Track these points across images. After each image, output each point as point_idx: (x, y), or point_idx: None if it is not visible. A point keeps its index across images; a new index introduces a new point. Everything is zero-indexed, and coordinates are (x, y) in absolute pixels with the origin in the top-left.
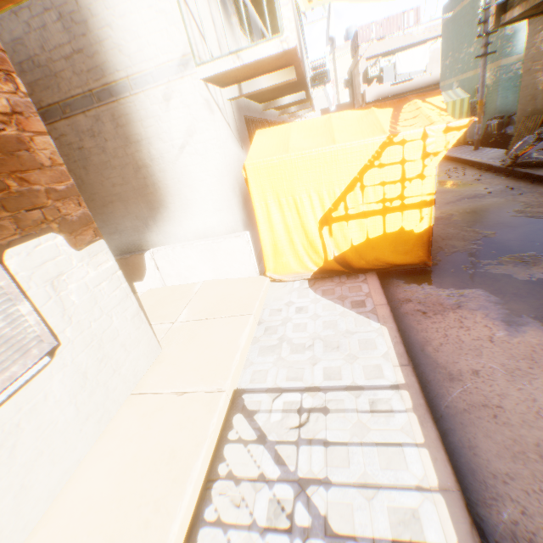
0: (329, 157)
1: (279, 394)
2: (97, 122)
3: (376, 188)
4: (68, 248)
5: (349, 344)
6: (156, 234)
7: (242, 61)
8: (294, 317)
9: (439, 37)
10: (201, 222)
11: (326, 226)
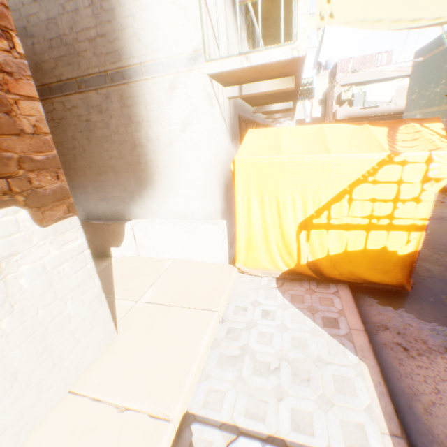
0: (321, 165)
1: (235, 436)
2: (106, 100)
3: (364, 203)
4: (31, 224)
5: (322, 378)
6: (139, 207)
7: (250, 62)
8: (260, 323)
9: (406, 76)
10: (182, 204)
11: (304, 230)
